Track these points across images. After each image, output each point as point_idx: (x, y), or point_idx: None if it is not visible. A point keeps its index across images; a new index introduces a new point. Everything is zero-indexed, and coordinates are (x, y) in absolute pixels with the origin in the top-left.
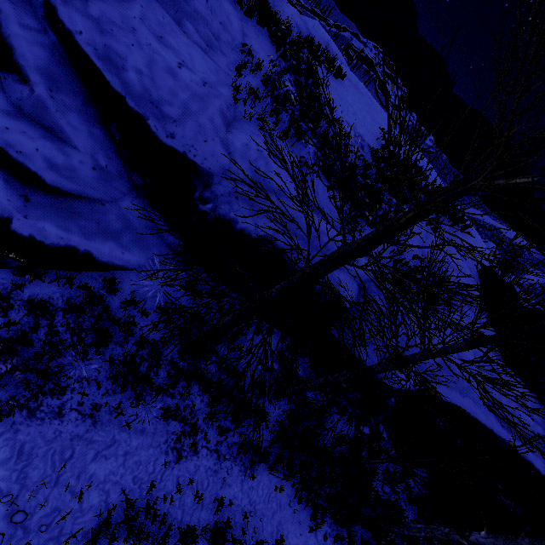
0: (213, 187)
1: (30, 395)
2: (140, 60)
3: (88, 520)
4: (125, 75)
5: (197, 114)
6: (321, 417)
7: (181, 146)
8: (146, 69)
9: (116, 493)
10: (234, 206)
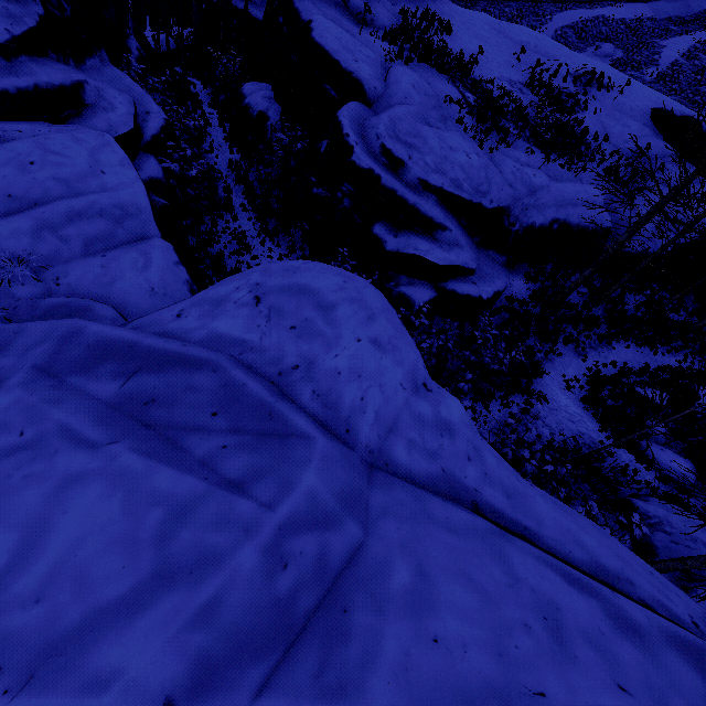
0: (512, 213)
1: (530, 361)
2: (460, 173)
3: (586, 387)
4: (464, 188)
5: (493, 178)
6: (623, 301)
7: (496, 204)
8: (464, 175)
9: (582, 377)
10: (528, 215)
